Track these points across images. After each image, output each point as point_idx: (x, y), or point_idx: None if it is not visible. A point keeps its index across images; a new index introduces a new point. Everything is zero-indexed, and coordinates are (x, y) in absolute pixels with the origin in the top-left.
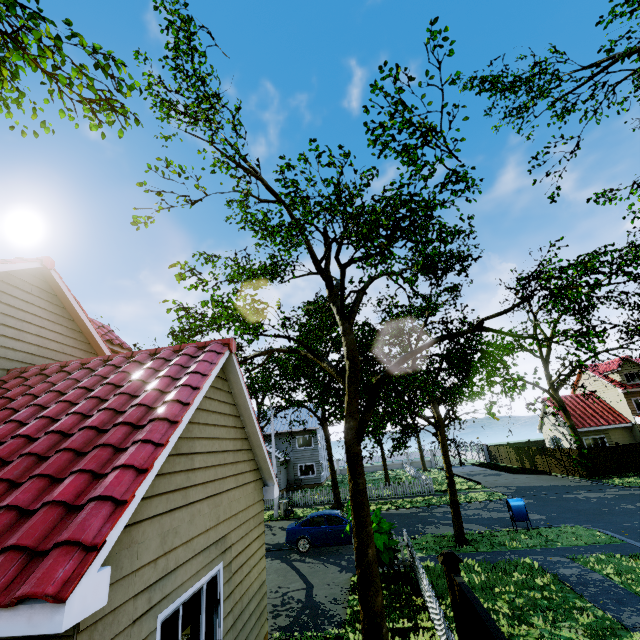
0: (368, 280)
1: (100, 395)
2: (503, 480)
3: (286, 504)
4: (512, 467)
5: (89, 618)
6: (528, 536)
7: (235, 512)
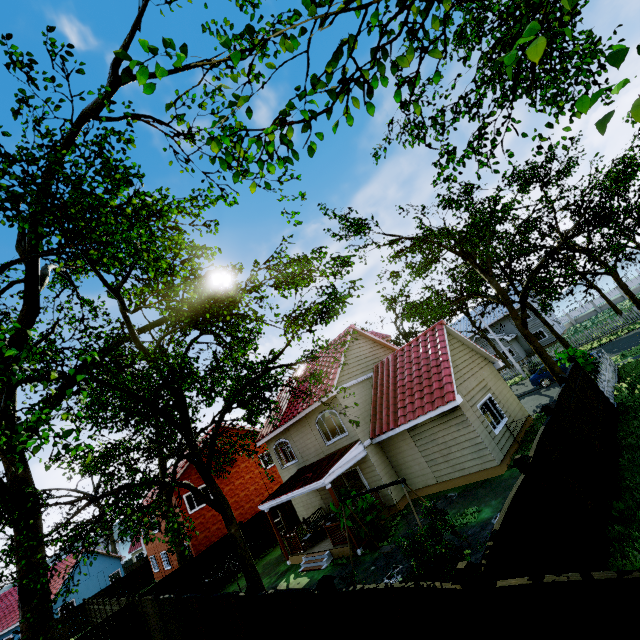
0: (488, 239)
1: (416, 362)
2: None
3: (527, 367)
4: None
5: (461, 405)
6: None
7: (484, 378)
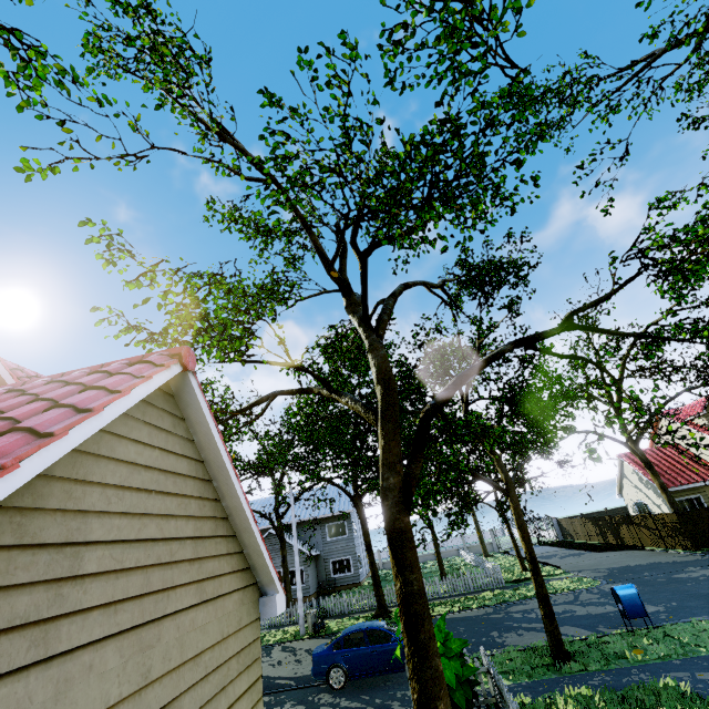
0: (400, 286)
1: None
2: (587, 561)
3: (315, 615)
4: (592, 544)
5: None
6: (652, 640)
7: (194, 653)
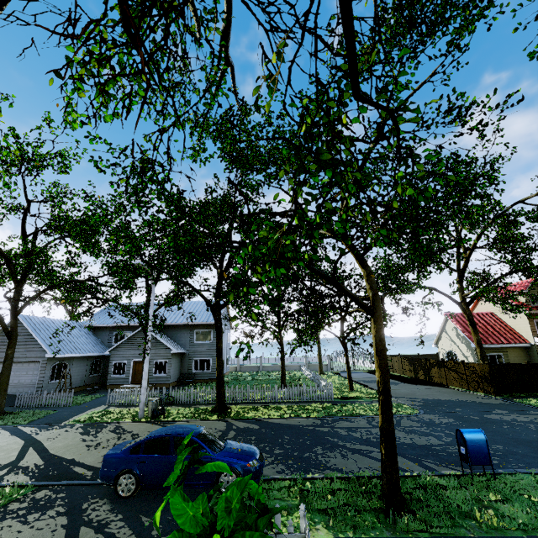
0: None
1: None
2: (403, 390)
3: (156, 403)
4: (405, 377)
5: None
6: (495, 493)
7: None
